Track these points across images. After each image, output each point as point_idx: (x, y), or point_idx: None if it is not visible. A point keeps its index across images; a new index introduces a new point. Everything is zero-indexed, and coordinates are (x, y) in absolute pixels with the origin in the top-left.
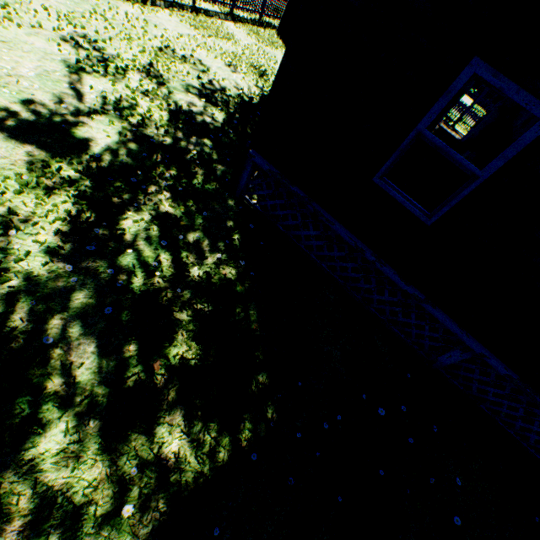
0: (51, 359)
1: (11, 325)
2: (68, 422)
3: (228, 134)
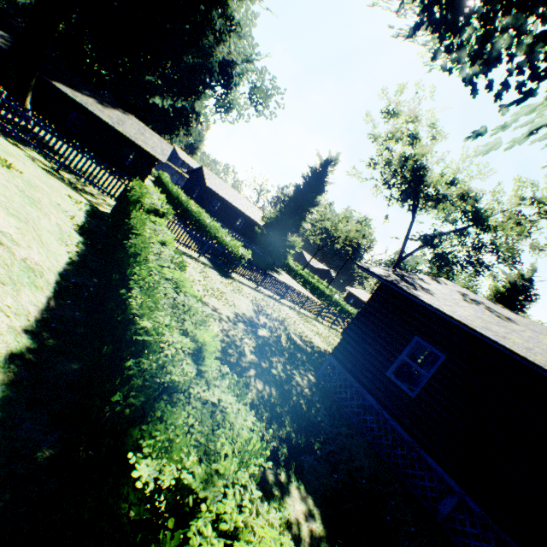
0: (251, 377)
1: (241, 363)
2: (256, 394)
3: (312, 356)
